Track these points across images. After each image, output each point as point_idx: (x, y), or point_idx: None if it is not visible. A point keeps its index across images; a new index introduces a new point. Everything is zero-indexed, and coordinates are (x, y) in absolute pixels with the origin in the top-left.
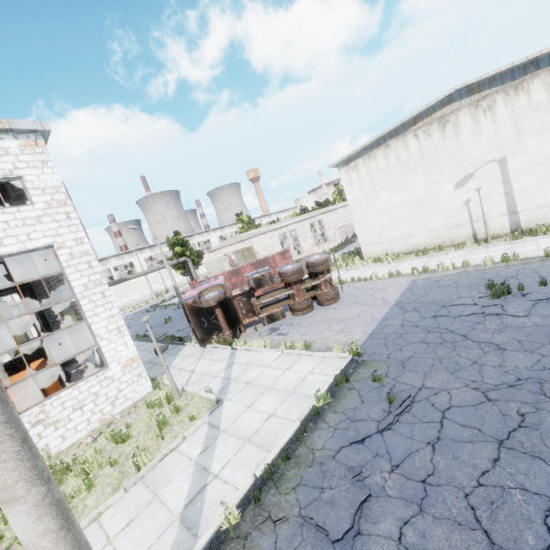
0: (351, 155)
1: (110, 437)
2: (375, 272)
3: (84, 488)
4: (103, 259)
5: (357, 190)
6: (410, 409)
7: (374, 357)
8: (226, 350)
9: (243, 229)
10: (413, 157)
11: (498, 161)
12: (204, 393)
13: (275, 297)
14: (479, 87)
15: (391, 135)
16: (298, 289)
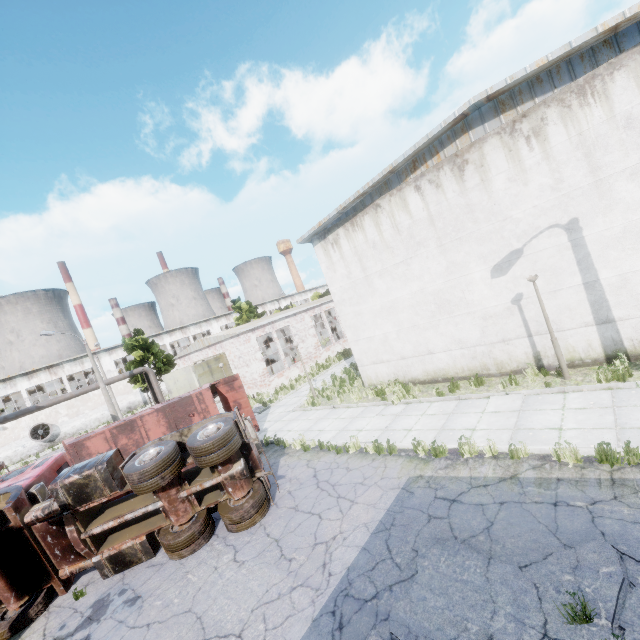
0: (327, 223)
1: None
2: (365, 428)
3: None
4: (53, 366)
5: (343, 277)
6: None
7: None
8: None
9: (242, 320)
10: (419, 224)
11: (565, 227)
12: None
13: (122, 520)
14: (513, 97)
15: (381, 189)
16: (173, 498)
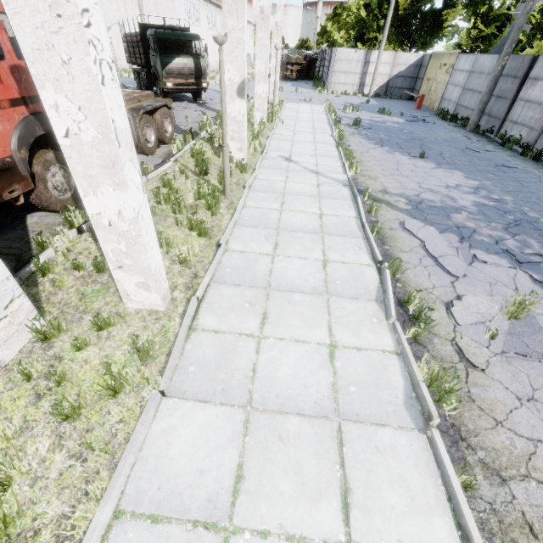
0: None
1: None
2: None
3: None
4: None
5: None
6: None
7: None
8: None
9: None
10: None
11: (121, 26)
12: None
13: None
14: None
15: None
16: None
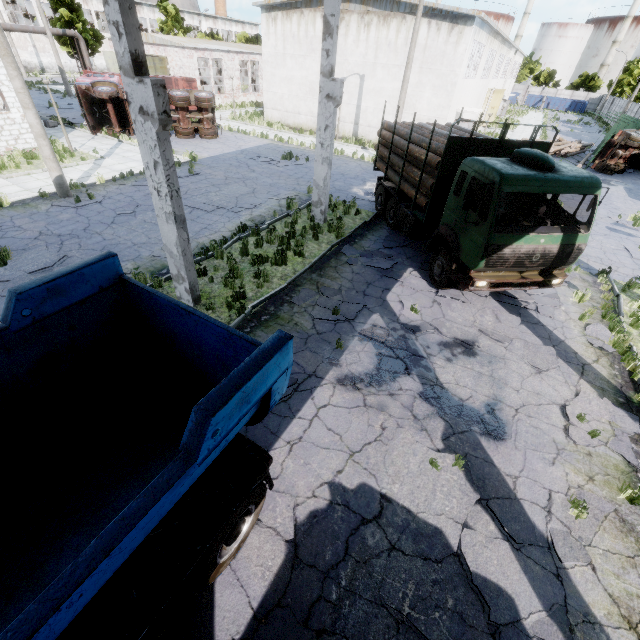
0: (274, 3)
1: (22, 154)
2: (259, 132)
3: (14, 166)
4: None
5: (272, 46)
6: (196, 176)
7: (202, 163)
8: (114, 141)
9: (166, 26)
10: (316, 39)
11: (361, 77)
12: (92, 153)
13: None
14: (368, 0)
15: (307, 3)
16: (184, 116)
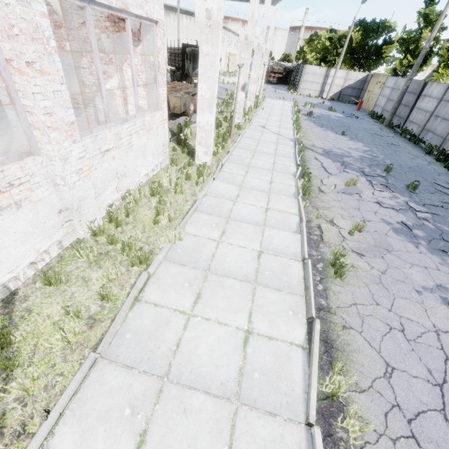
0: None
1: None
2: None
3: None
4: None
5: None
6: None
7: None
8: None
9: None
10: None
11: None
12: None
13: None
14: None
15: None
16: None
